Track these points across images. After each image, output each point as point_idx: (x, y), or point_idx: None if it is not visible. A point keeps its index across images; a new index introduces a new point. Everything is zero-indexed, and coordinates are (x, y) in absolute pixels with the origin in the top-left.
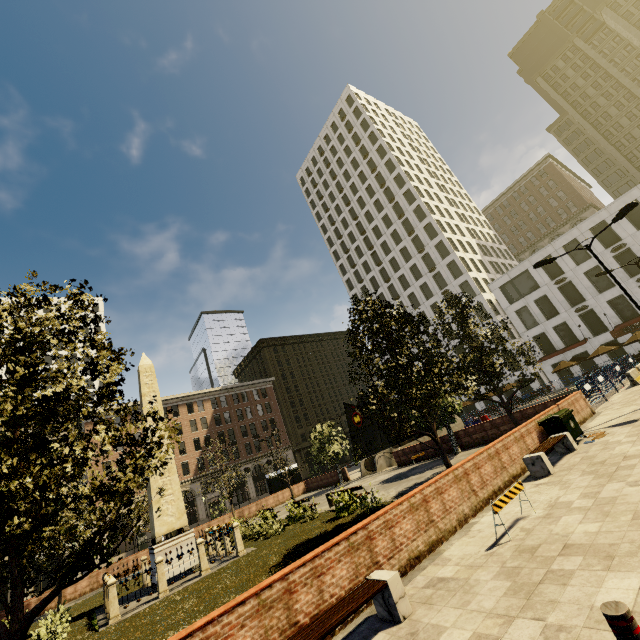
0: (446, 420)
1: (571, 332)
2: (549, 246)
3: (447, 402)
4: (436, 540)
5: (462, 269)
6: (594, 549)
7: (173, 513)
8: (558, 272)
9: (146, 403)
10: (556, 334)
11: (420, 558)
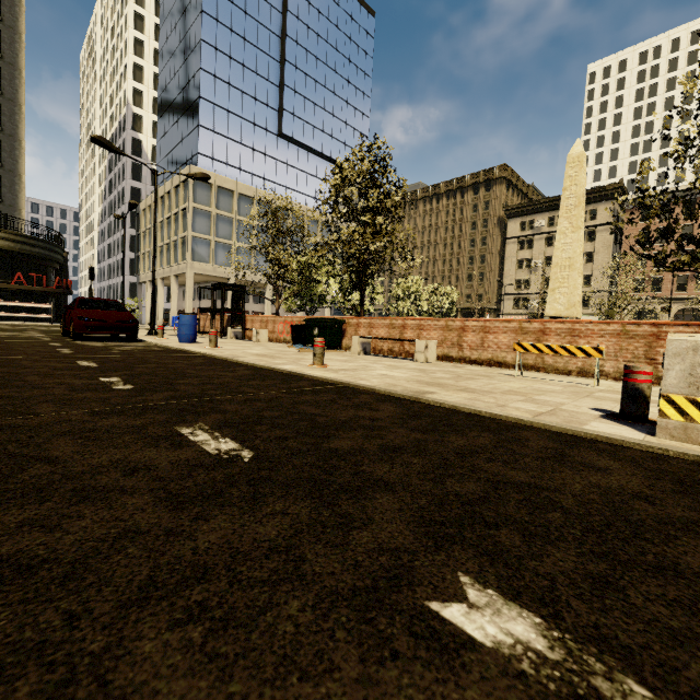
0: None
1: None
2: None
3: None
4: (531, 365)
5: None
6: (456, 379)
7: (563, 303)
8: None
9: (564, 198)
10: None
11: (502, 365)
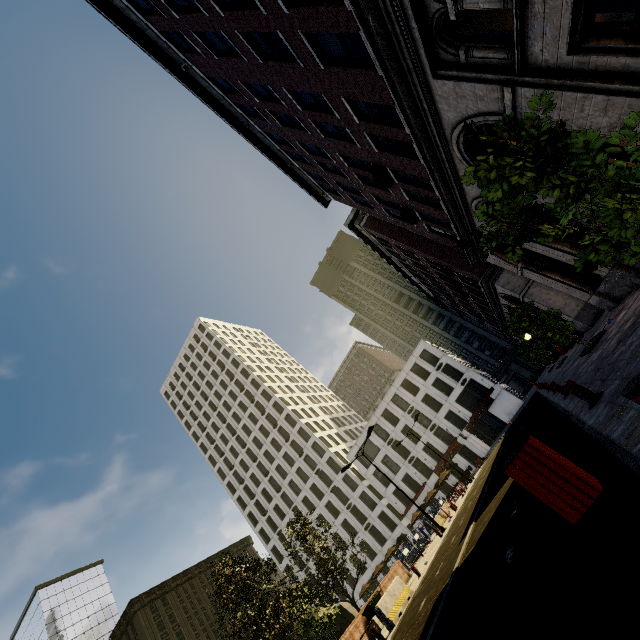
0: (326, 632)
1: (414, 480)
2: (373, 416)
3: (323, 611)
4: None
5: (324, 447)
6: None
7: None
8: (386, 434)
9: None
10: (406, 485)
11: None
